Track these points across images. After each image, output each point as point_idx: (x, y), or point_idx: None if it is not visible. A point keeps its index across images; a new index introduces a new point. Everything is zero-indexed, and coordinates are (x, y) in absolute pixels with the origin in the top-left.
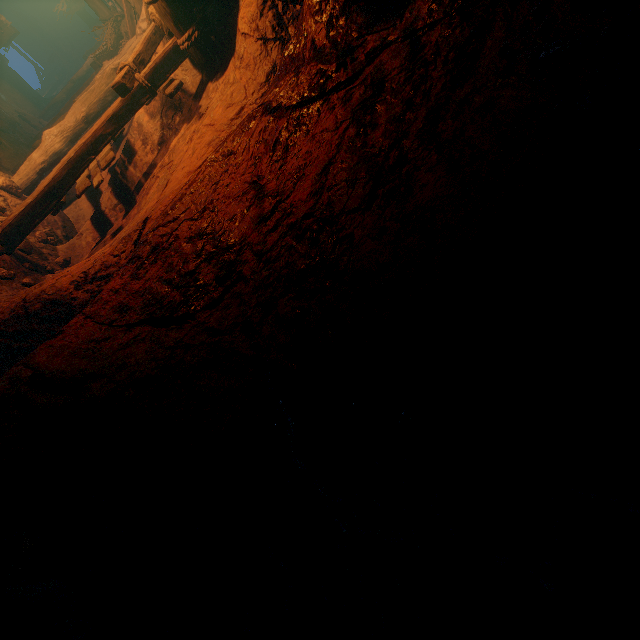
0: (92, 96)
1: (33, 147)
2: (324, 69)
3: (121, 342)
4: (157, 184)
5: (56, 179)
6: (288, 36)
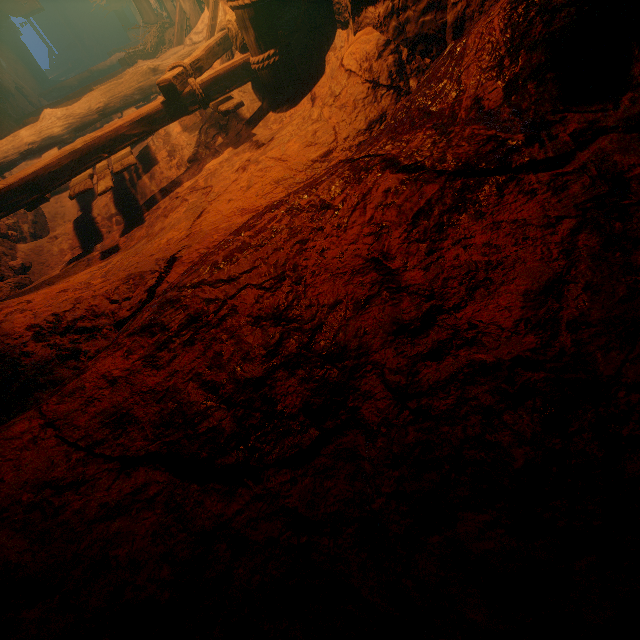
0: (117, 89)
1: (24, 123)
2: (502, 137)
3: (105, 499)
4: (185, 209)
5: (47, 169)
6: (407, 87)
